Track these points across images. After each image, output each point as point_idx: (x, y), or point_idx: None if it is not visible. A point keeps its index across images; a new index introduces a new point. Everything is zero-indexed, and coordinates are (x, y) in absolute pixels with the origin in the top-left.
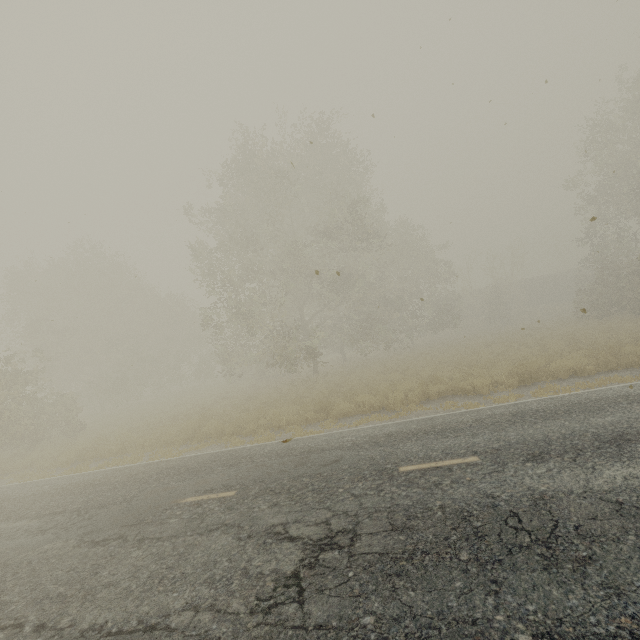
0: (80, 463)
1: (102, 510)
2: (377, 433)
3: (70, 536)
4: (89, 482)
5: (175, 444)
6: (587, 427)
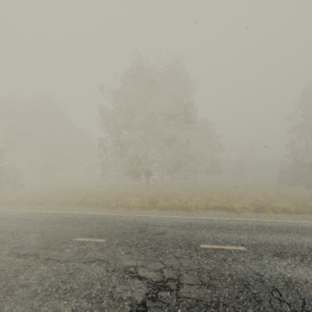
0: (17, 205)
1: (26, 235)
2: (183, 221)
3: (5, 247)
4: (21, 217)
5: (71, 205)
6: (302, 242)
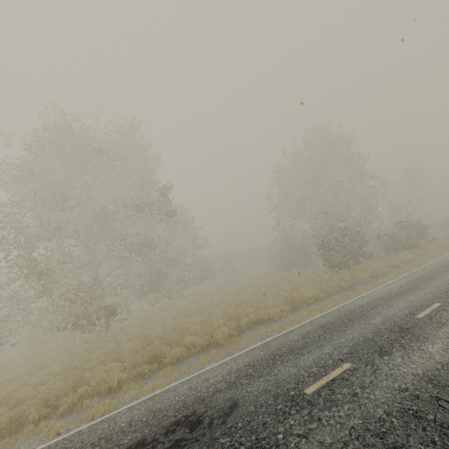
0: None
1: None
2: (238, 367)
3: None
4: None
5: None
6: (376, 326)
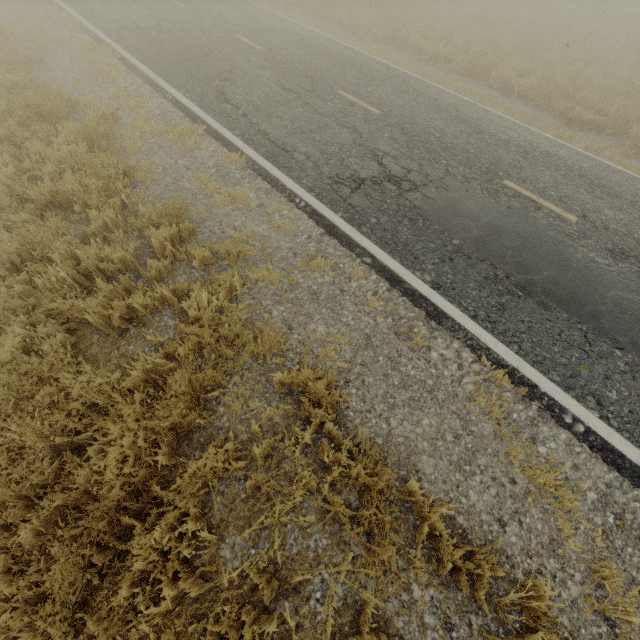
0: None
1: None
2: (292, 29)
3: None
4: None
5: None
6: (331, 73)
